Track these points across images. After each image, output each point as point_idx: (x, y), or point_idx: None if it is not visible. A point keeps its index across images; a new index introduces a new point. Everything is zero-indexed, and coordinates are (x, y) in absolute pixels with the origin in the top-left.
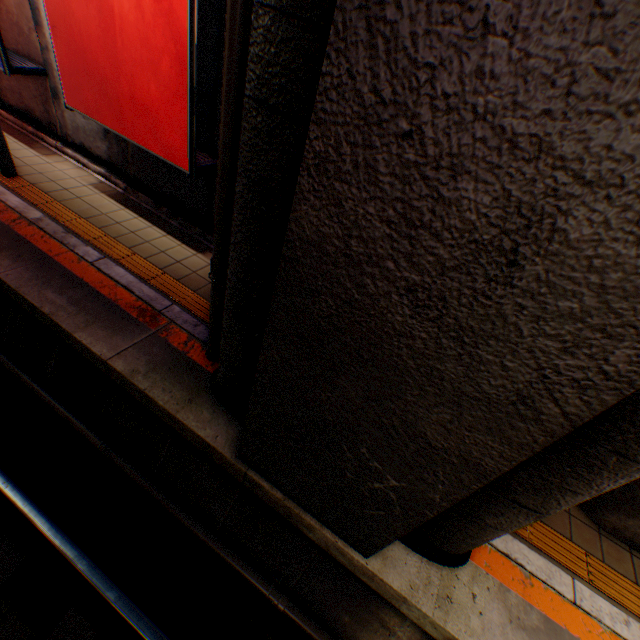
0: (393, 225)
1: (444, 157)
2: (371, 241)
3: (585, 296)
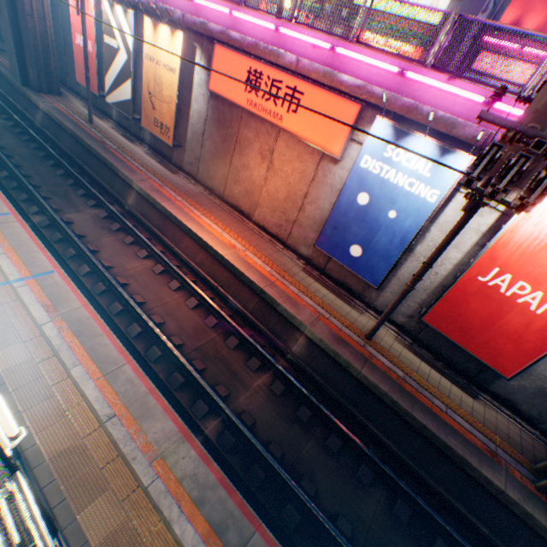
0: None
1: None
2: None
3: None
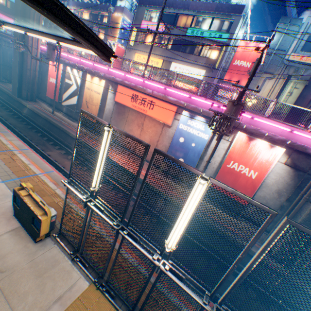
0: None
1: None
2: None
3: None
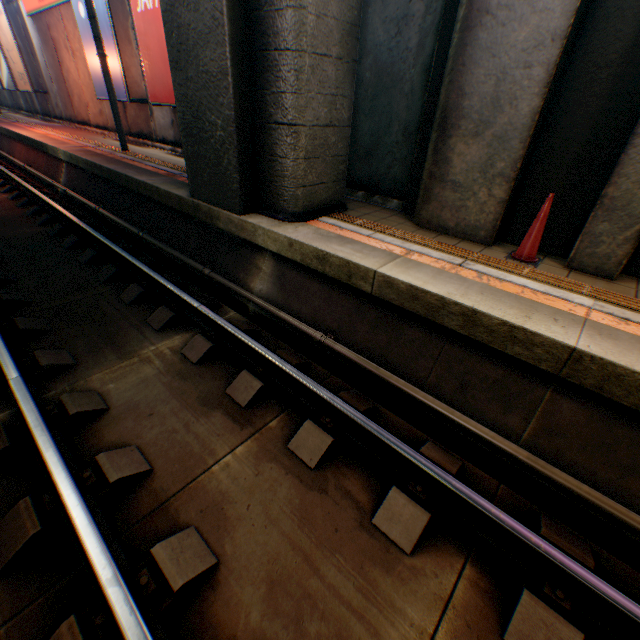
0: None
1: None
2: None
3: None
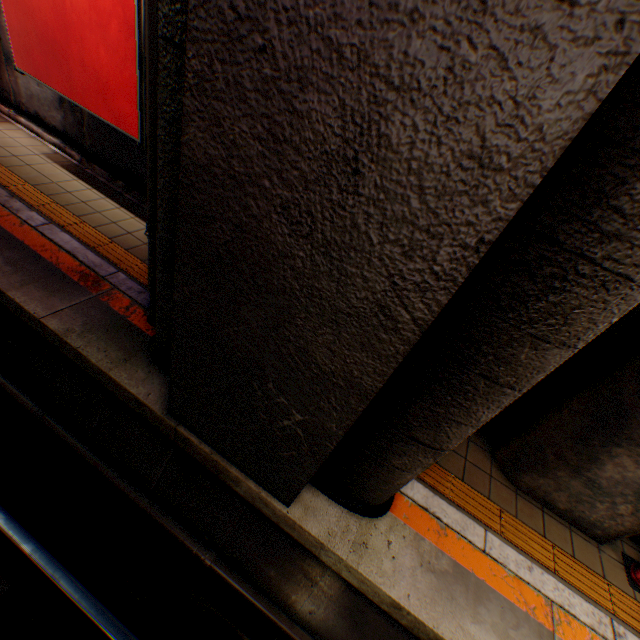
0: (264, 142)
1: (293, 71)
2: (249, 160)
3: (411, 199)
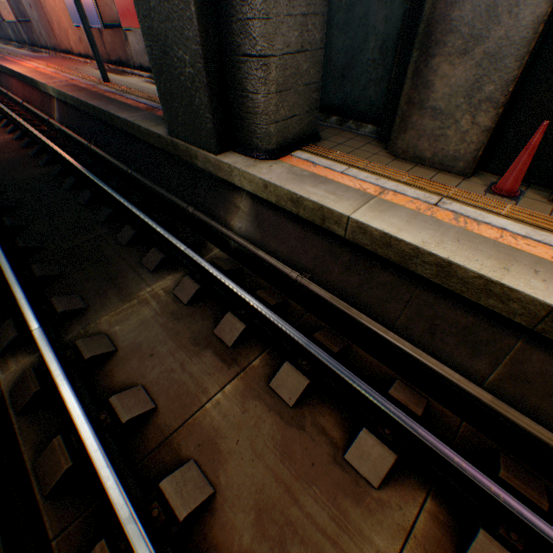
0: None
1: None
2: None
3: None
